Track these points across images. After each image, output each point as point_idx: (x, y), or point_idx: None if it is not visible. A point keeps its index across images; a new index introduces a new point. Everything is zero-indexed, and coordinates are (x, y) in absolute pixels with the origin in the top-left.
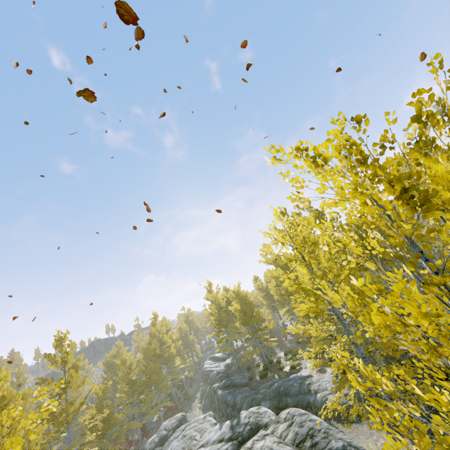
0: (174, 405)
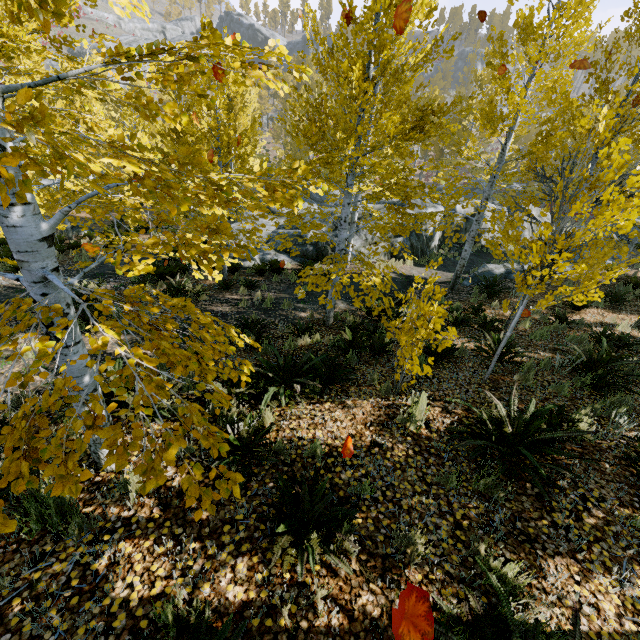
0: None
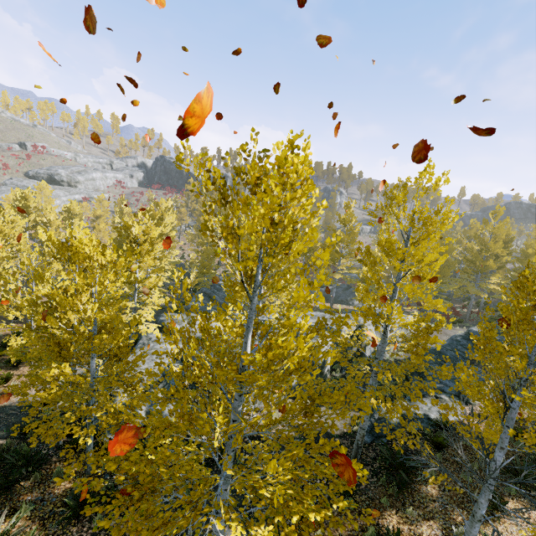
0: (469, 314)
